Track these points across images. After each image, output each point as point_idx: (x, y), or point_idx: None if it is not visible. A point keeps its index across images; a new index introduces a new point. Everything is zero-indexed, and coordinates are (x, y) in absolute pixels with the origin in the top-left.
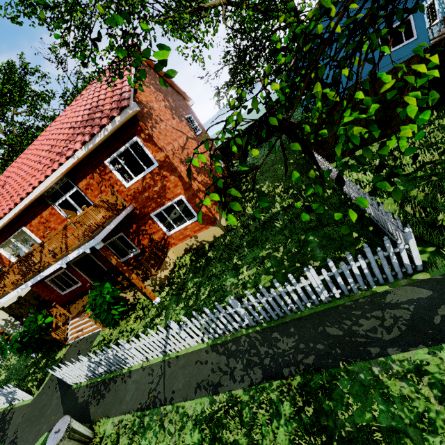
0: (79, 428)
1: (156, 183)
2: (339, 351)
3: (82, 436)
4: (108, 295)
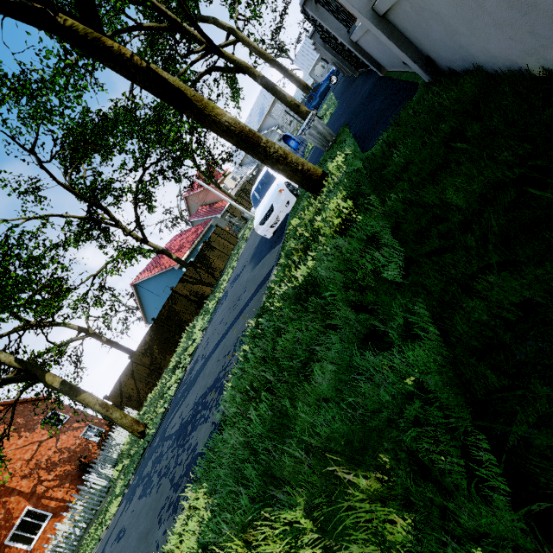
0: None
1: None
2: None
3: None
4: None
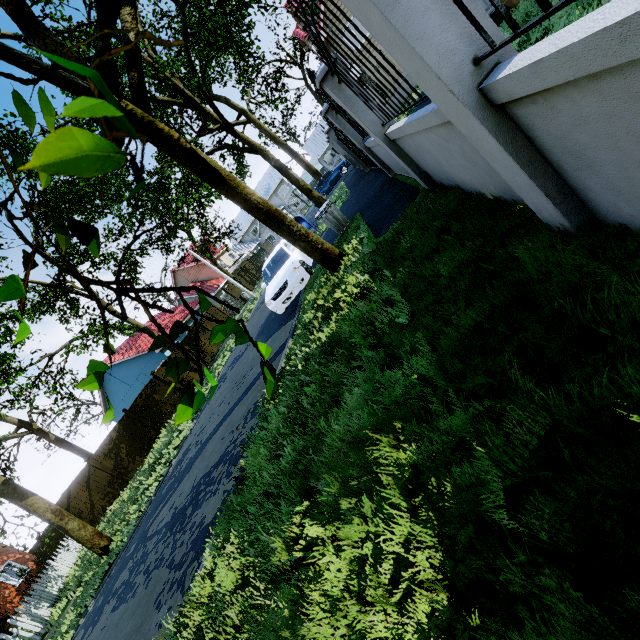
0: None
1: None
2: None
3: None
4: None
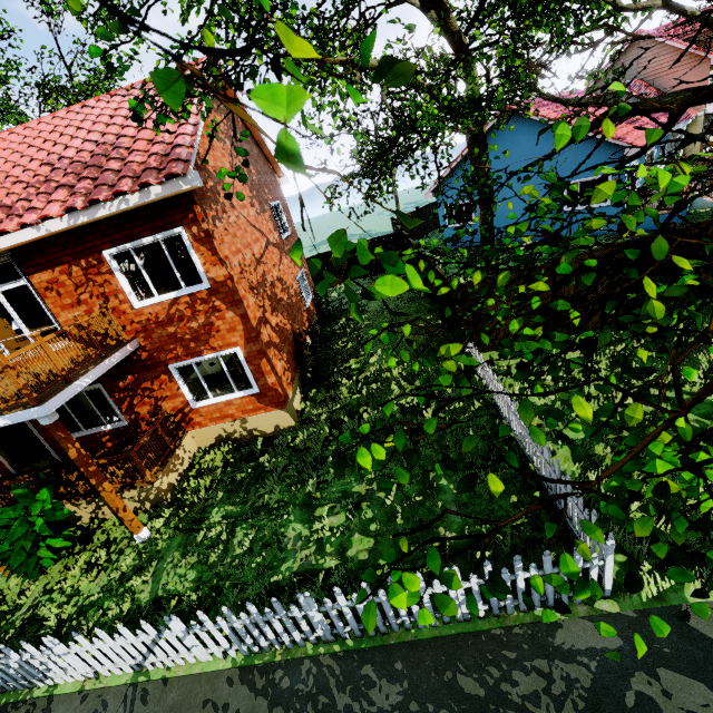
0: None
1: (196, 315)
2: None
3: None
4: (39, 518)
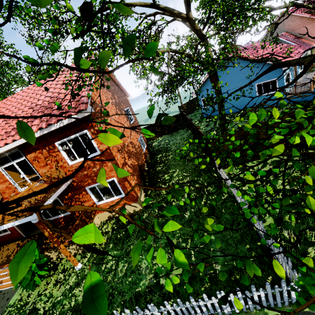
0: None
1: (95, 165)
2: None
3: None
4: (34, 263)
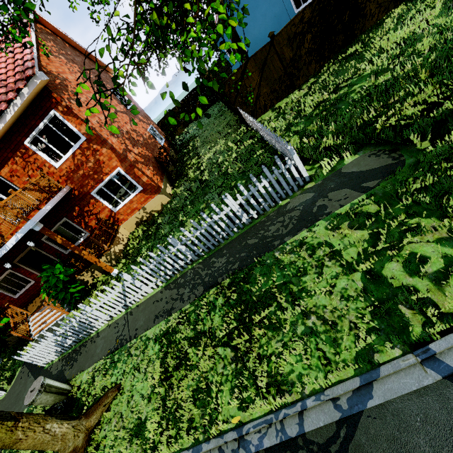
0: (55, 384)
1: (88, 158)
2: (255, 252)
3: (59, 389)
4: (61, 274)
